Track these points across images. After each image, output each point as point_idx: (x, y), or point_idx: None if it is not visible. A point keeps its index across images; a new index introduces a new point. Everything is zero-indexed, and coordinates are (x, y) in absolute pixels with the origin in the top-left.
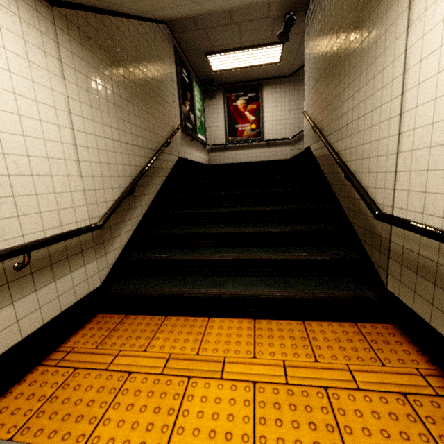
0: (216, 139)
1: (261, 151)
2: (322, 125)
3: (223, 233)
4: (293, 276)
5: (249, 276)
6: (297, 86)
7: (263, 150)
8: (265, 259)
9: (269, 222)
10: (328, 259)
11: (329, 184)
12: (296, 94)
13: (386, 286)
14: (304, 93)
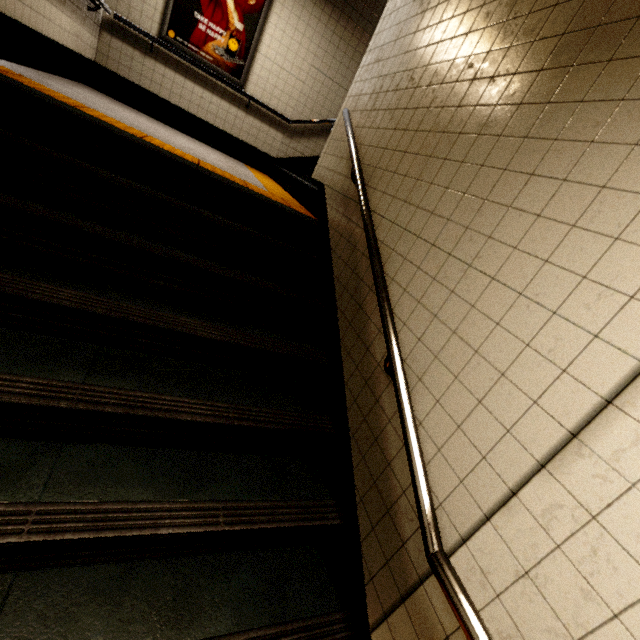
0: (133, 8)
1: (231, 111)
2: (373, 180)
3: (21, 404)
4: (202, 553)
5: (74, 565)
6: (342, 27)
7: (235, 110)
8: (138, 538)
9: (191, 359)
10: (289, 530)
11: (337, 306)
12: (335, 41)
13: (370, 630)
14: (361, 67)
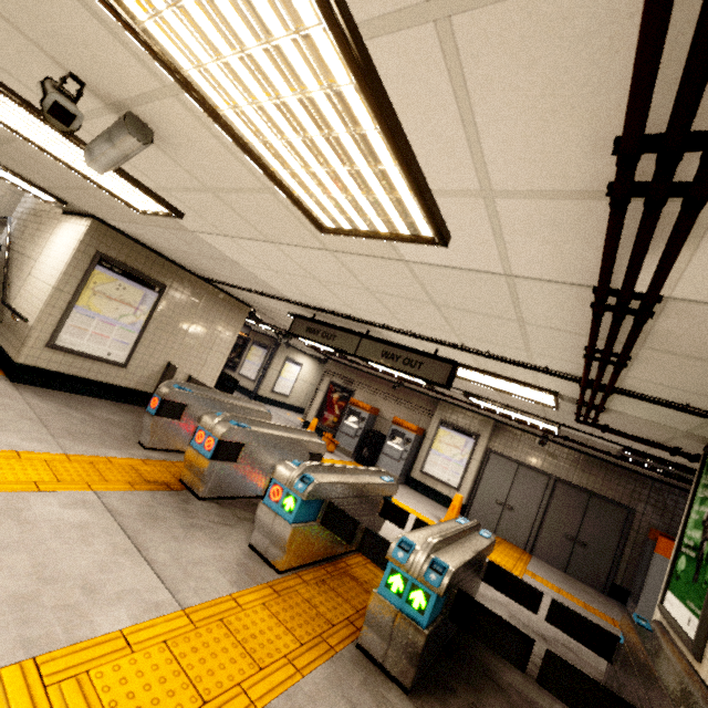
0: None
1: None
2: (16, 241)
3: None
4: None
5: None
6: None
7: None
8: None
9: None
10: None
11: None
12: None
13: None
14: (21, 202)
